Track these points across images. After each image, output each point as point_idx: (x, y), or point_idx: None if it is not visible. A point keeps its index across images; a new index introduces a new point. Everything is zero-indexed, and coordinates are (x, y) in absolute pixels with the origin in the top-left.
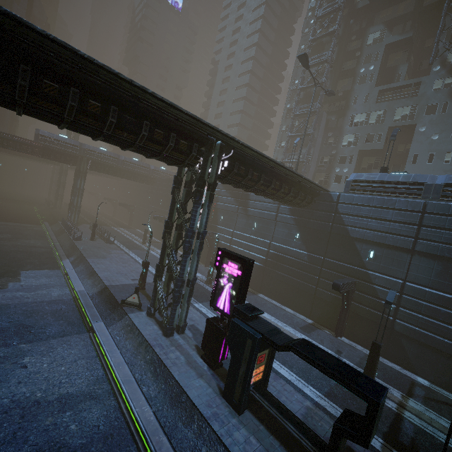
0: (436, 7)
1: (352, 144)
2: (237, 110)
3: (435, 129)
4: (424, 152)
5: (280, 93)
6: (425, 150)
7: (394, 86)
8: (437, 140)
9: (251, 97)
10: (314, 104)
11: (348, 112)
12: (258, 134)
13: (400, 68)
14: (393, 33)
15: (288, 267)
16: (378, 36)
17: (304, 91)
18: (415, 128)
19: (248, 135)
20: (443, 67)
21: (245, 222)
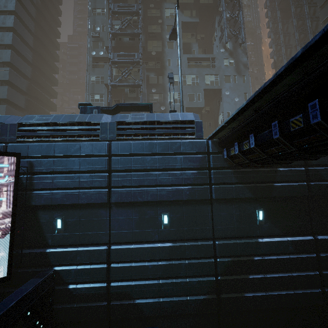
0: (208, 8)
1: (178, 101)
2: (0, 43)
3: (234, 94)
4: (233, 110)
5: (58, 49)
6: (233, 109)
7: (198, 56)
8: (238, 102)
9: (22, 34)
10: (135, 53)
11: (166, 71)
12: (40, 88)
13: (193, 45)
14: (184, 15)
15: (267, 276)
16: (173, 12)
17: (114, 39)
18: (222, 92)
19: (27, 84)
20: (225, 50)
21: (137, 219)
